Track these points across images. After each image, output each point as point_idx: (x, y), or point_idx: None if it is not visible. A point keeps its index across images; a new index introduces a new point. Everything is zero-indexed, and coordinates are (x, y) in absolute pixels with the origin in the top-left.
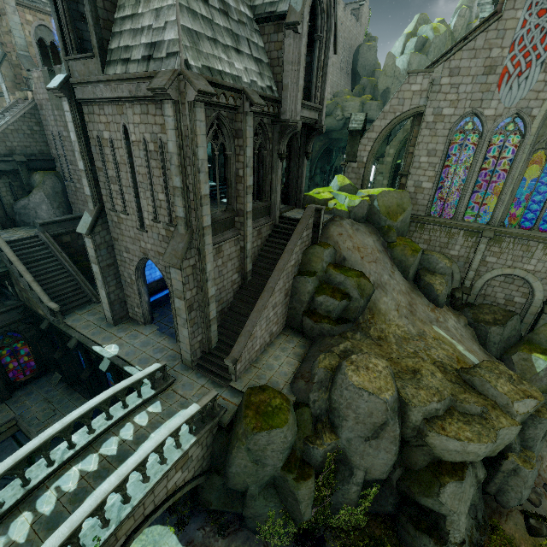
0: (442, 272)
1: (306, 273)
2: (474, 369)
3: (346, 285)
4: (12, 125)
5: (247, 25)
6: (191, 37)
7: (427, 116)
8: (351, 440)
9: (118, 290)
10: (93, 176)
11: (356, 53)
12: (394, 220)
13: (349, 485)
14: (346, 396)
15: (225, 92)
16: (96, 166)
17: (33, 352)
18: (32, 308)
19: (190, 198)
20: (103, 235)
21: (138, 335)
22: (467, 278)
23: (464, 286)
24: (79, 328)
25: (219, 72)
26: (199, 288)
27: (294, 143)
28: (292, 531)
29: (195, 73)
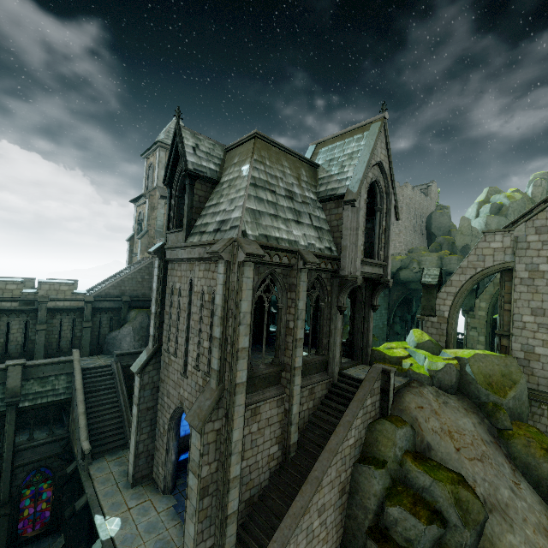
0: None
1: (371, 459)
2: None
3: (435, 495)
4: (131, 275)
5: (310, 204)
6: (253, 214)
7: (519, 272)
8: None
9: (149, 439)
10: (160, 318)
11: (429, 218)
12: (501, 395)
13: None
14: None
15: (279, 253)
16: (165, 310)
17: (54, 498)
18: (73, 442)
19: (227, 350)
20: (152, 375)
21: (150, 509)
22: None
23: None
24: (97, 481)
25: (275, 238)
26: (220, 462)
27: (358, 295)
28: None
29: (249, 239)
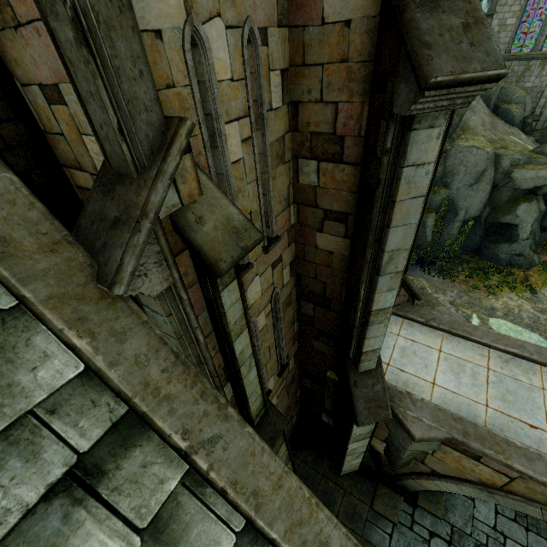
0: (517, 101)
1: None
2: (544, 144)
3: None
4: None
5: None
6: None
7: None
8: (459, 189)
9: None
10: None
11: None
12: None
13: (453, 224)
14: (460, 156)
15: None
16: None
17: None
18: None
19: None
20: None
21: None
22: (538, 106)
23: (534, 115)
24: None
25: None
26: None
27: None
28: (414, 258)
29: None
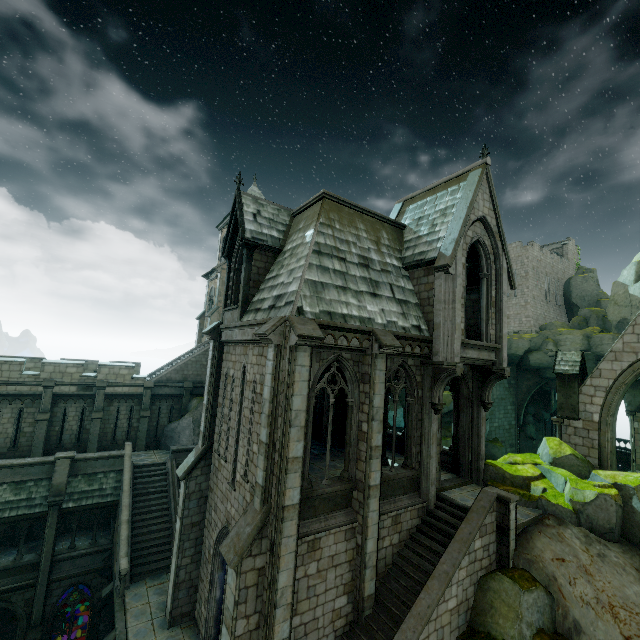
0: None
1: (484, 636)
2: None
3: None
4: (195, 357)
5: (392, 272)
6: (314, 287)
7: None
8: None
9: (193, 564)
10: (212, 411)
11: (567, 285)
12: None
13: None
14: None
15: (346, 334)
16: (218, 401)
17: (90, 625)
18: (114, 556)
19: (275, 459)
20: (200, 481)
21: None
22: None
23: None
24: (130, 613)
25: (342, 315)
26: (262, 616)
27: (462, 387)
28: None
29: (305, 318)
